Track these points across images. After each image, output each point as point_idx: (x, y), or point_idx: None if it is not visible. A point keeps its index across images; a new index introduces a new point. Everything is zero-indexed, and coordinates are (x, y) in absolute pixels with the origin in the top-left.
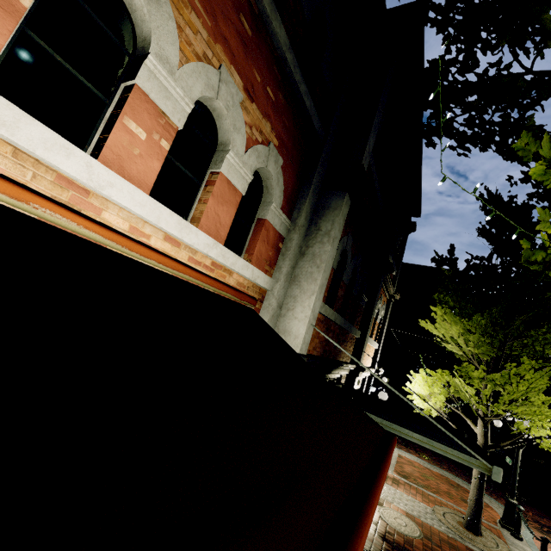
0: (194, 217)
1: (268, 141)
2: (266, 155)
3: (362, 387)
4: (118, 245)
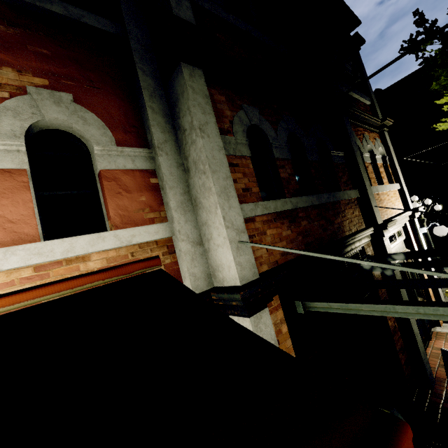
0: None
1: (24, 89)
2: (32, 105)
3: (408, 236)
4: None
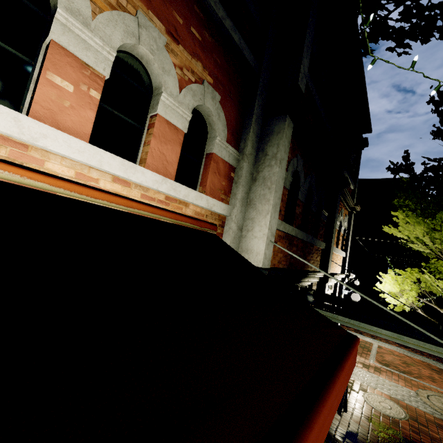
0: (141, 159)
1: (201, 80)
2: (202, 93)
3: (335, 291)
4: (66, 191)
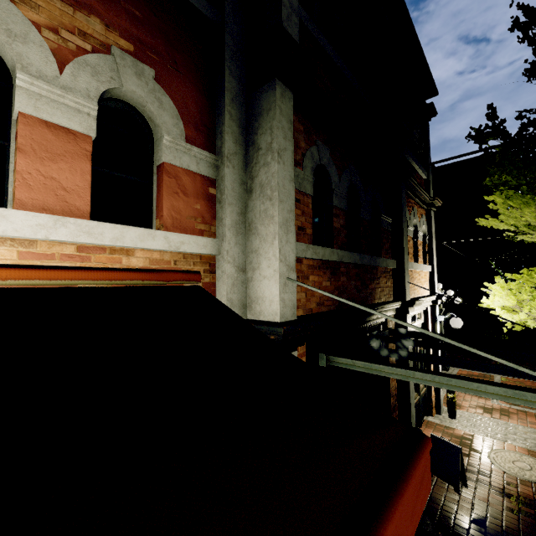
0: (13, 194)
1: (107, 47)
2: (113, 68)
3: (427, 320)
4: None
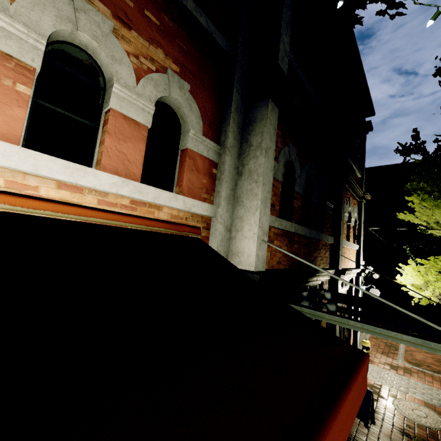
0: (97, 161)
1: (164, 68)
2: (166, 83)
3: (351, 288)
4: None
